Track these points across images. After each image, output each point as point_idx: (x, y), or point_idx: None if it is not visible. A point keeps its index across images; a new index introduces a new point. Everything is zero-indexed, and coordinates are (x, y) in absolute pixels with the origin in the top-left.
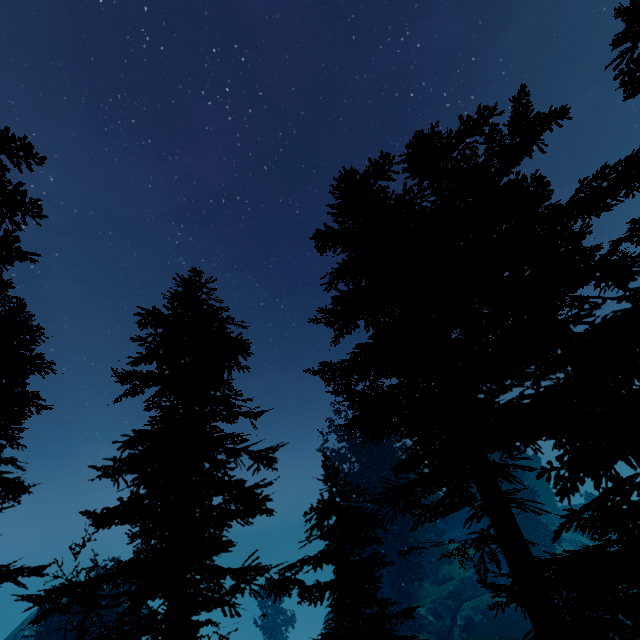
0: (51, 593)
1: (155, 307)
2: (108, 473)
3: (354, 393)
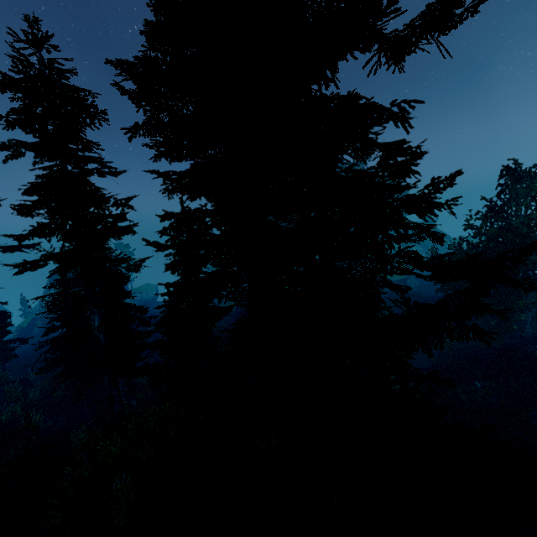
0: (19, 264)
1: (2, 72)
2: (23, 209)
3: (160, 174)
